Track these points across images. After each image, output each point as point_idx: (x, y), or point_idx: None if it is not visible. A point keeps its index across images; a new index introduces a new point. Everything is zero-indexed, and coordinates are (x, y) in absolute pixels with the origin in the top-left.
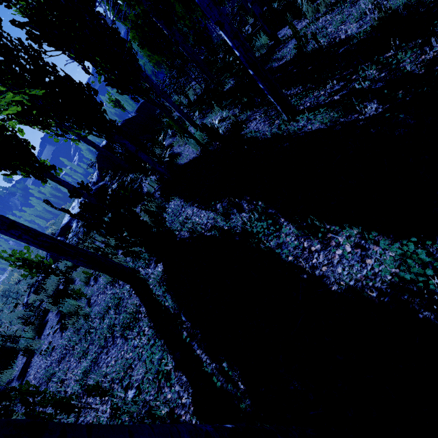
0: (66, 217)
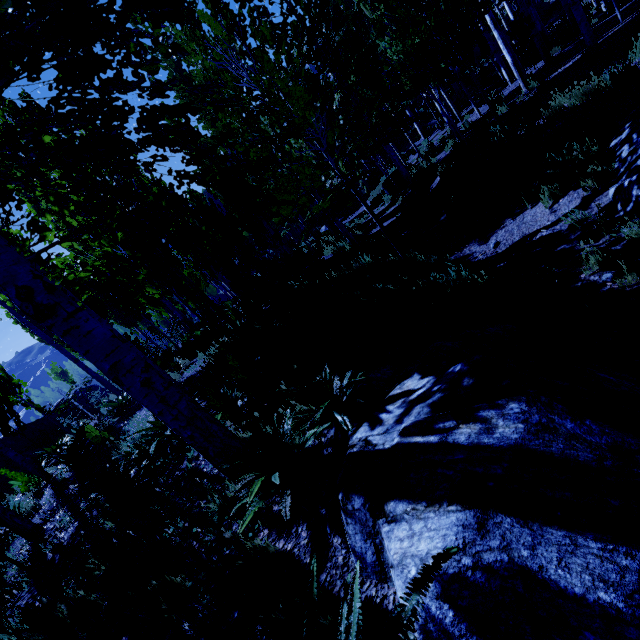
0: None
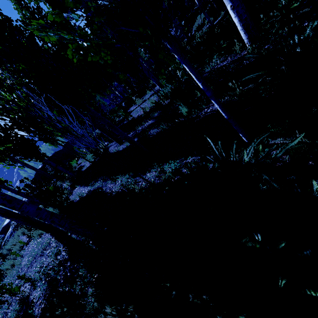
0: (7, 220)
